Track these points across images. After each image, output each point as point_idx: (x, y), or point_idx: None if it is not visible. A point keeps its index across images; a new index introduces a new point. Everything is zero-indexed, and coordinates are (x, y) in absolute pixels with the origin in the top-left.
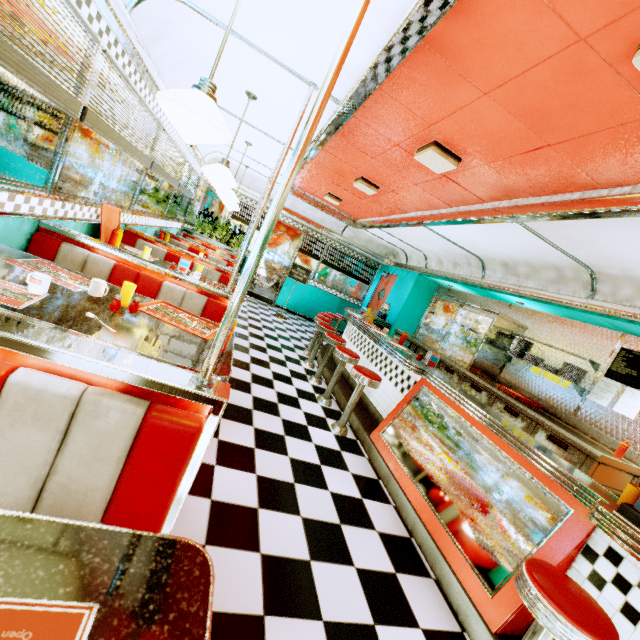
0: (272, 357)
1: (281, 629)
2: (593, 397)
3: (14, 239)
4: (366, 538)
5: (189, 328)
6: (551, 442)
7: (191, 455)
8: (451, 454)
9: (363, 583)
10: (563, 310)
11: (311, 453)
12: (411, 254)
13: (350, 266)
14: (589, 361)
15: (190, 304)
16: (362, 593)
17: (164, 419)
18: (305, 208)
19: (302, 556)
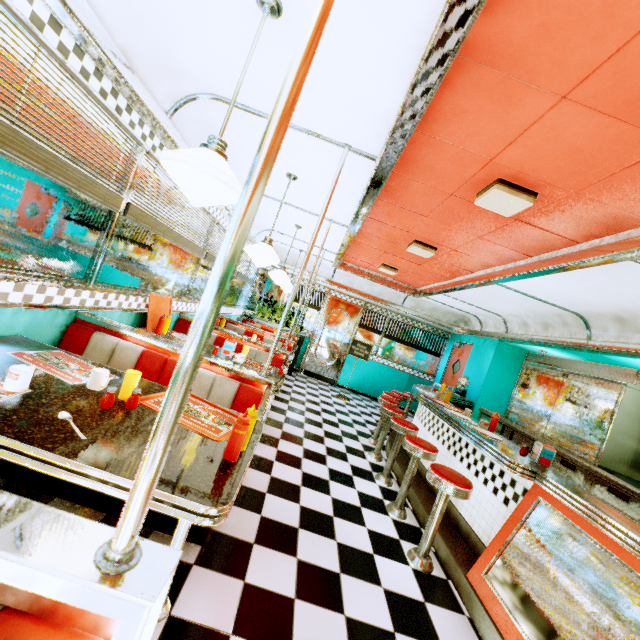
0: (330, 448)
1: None
2: None
3: (45, 332)
4: None
5: (199, 425)
6: None
7: None
8: (623, 639)
9: None
10: None
11: (379, 607)
12: (485, 319)
13: (415, 338)
14: None
15: (220, 391)
16: None
17: None
18: (361, 283)
19: None
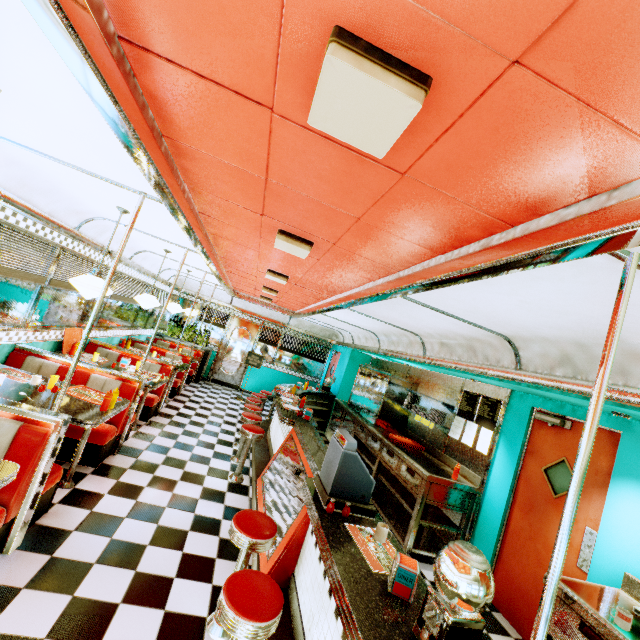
0: (207, 430)
1: (103, 570)
2: (451, 434)
3: None
4: (206, 539)
5: (91, 399)
6: (407, 473)
7: (40, 446)
8: (286, 477)
9: (183, 559)
10: (424, 366)
11: (196, 492)
12: (344, 333)
13: (305, 349)
14: (443, 404)
15: (109, 387)
16: (178, 563)
17: (29, 429)
18: (255, 307)
19: (143, 542)
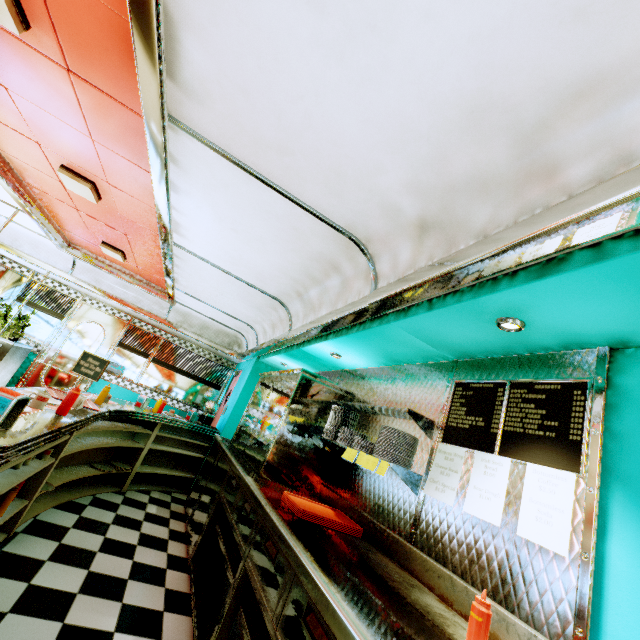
0: None
1: None
2: (432, 489)
3: None
4: None
5: None
6: (306, 632)
7: None
8: None
9: None
10: (368, 339)
11: None
12: (248, 335)
13: (193, 366)
14: (411, 414)
15: None
16: None
17: None
18: (113, 284)
19: None
